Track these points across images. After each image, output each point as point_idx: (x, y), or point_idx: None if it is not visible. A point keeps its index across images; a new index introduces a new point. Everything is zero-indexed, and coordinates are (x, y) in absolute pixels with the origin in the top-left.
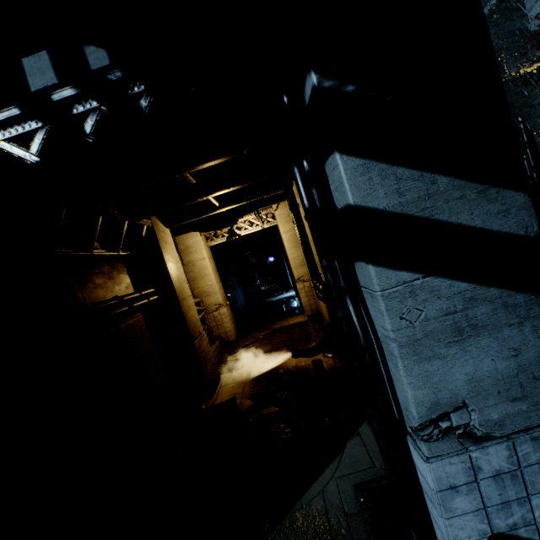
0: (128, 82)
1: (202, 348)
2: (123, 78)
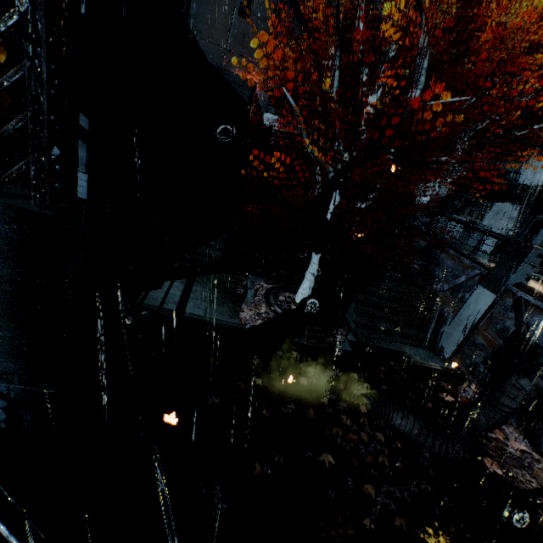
0: None
1: None
2: None
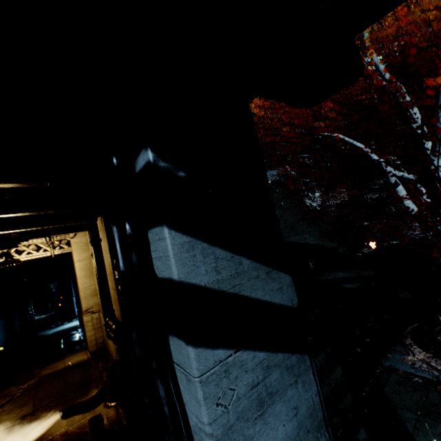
0: None
1: None
2: None
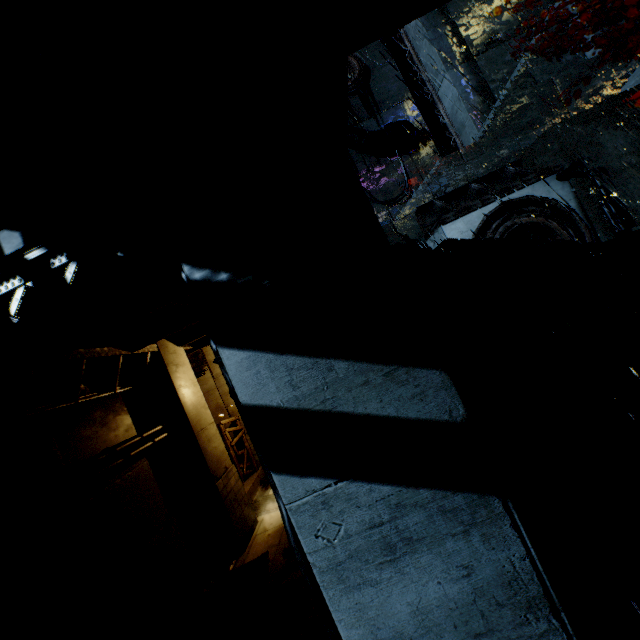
0: (50, 256)
1: (229, 487)
2: (43, 255)
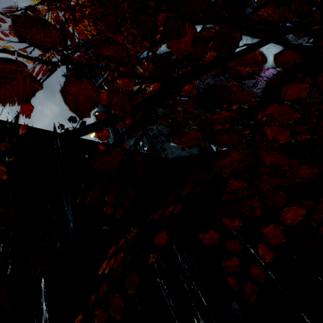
0: None
1: None
2: None
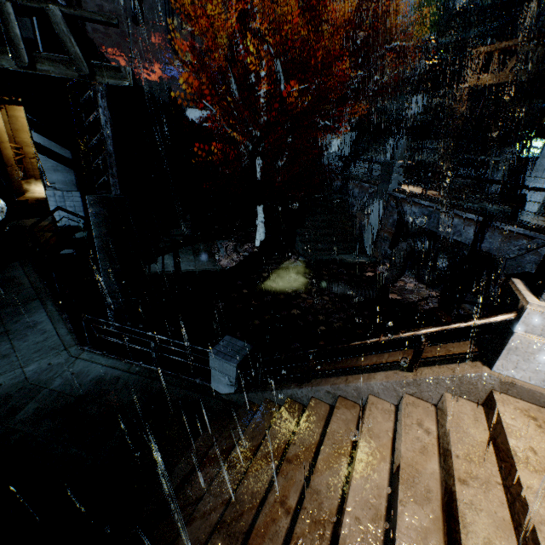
0: None
1: (13, 173)
2: None
